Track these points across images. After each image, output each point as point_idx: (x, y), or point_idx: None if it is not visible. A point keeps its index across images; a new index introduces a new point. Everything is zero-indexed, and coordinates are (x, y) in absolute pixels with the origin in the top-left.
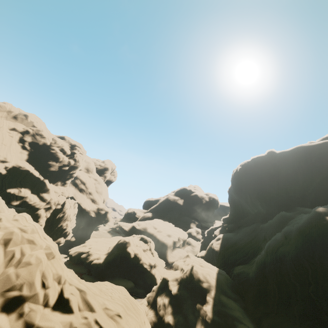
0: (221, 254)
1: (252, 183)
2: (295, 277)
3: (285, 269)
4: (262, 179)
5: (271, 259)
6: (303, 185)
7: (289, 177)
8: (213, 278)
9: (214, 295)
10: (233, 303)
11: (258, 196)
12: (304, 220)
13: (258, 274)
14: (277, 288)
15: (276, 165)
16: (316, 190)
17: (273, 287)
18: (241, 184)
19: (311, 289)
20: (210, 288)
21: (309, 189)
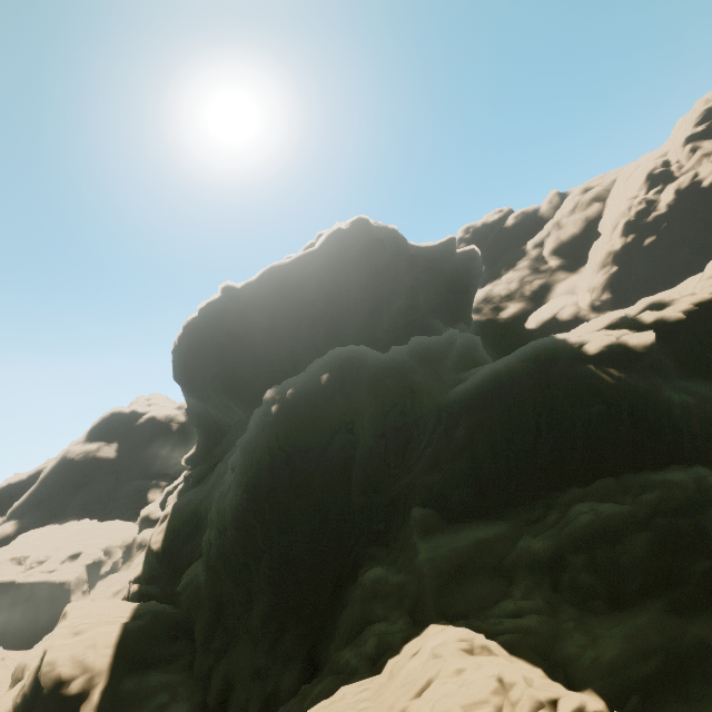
0: (166, 554)
1: (210, 365)
2: (244, 550)
3: (228, 544)
4: (223, 351)
5: (214, 531)
6: (289, 343)
7: (268, 333)
8: (107, 648)
9: (100, 696)
10: (155, 678)
11: (224, 388)
12: (251, 424)
13: (207, 573)
14: (233, 585)
15: (243, 314)
16: (307, 348)
17: (229, 586)
18: (191, 373)
19: (265, 561)
20: (92, 683)
21: (299, 348)
